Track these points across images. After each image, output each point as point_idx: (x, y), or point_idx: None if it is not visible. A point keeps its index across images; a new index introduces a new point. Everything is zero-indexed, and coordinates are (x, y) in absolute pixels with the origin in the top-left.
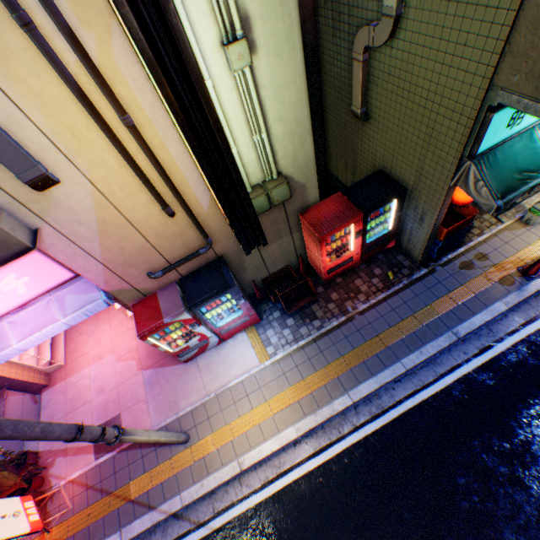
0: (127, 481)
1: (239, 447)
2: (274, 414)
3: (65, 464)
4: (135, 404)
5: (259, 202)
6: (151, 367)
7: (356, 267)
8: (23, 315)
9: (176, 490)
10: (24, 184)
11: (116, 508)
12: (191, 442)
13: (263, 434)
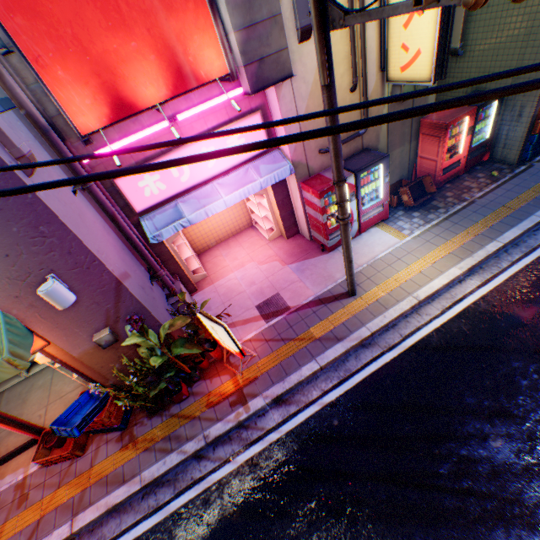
0: (306, 329)
1: (408, 289)
2: (431, 264)
3: (236, 332)
4: (290, 285)
5: (408, 87)
6: (295, 262)
7: (459, 177)
8: (227, 180)
9: (359, 325)
10: (292, 36)
11: (302, 347)
12: (359, 295)
13: (428, 277)
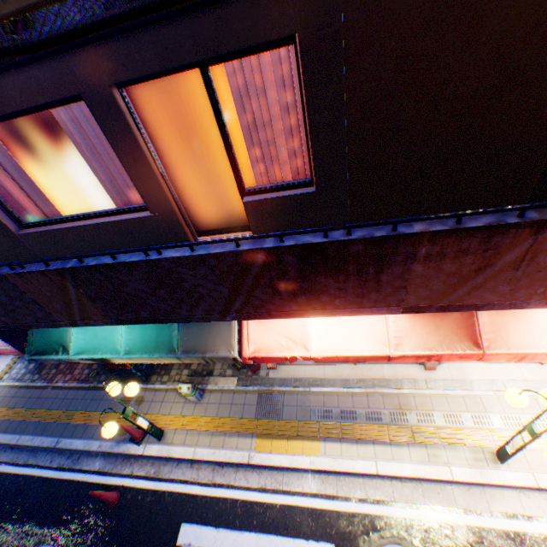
0: None
1: None
2: None
3: None
4: None
5: None
6: None
7: None
8: None
9: None
10: None
11: None
12: None
13: None
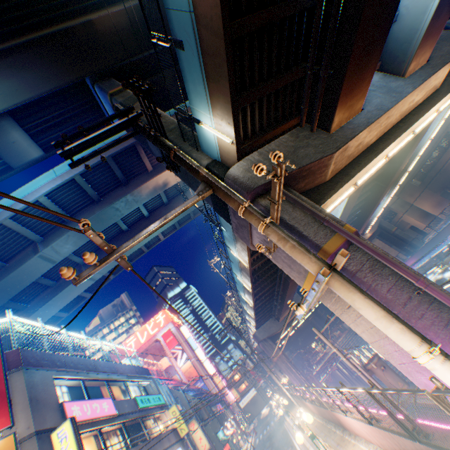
0: None
1: None
2: None
3: None
4: None
5: None
6: None
7: None
8: None
9: None
10: None
11: None
12: None
13: None
